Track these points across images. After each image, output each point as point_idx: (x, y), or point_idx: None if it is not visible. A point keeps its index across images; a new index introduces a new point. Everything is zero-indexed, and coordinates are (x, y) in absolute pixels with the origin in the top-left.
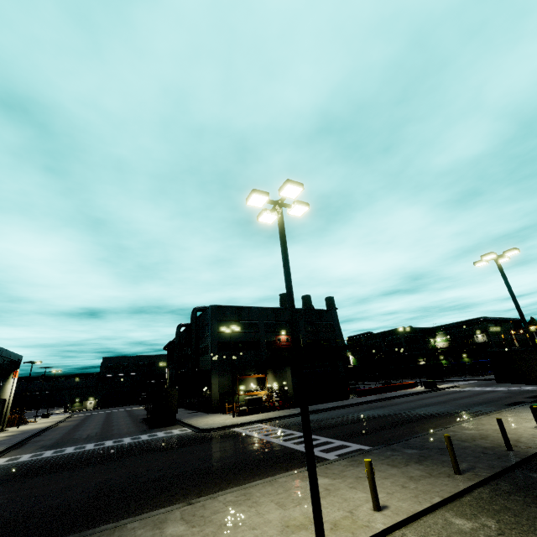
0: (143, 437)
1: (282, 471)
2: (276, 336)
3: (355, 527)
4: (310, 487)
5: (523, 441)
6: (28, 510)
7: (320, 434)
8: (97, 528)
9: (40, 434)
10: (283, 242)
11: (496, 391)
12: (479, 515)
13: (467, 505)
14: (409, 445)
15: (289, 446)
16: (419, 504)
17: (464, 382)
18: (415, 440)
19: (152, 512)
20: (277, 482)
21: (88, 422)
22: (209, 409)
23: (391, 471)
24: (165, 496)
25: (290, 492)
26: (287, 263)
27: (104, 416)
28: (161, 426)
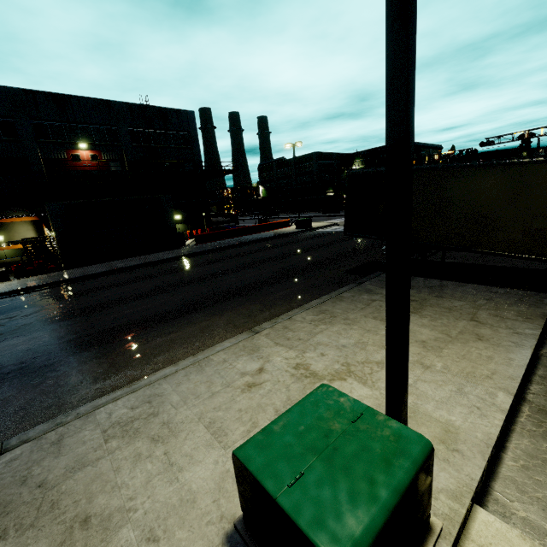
0: None
1: None
2: (67, 150)
3: None
4: None
5: None
6: None
7: None
8: None
9: None
10: None
11: None
12: None
13: None
14: None
15: None
16: None
17: None
18: None
19: None
20: None
21: None
22: None
23: None
24: None
25: None
26: None
27: None
28: None
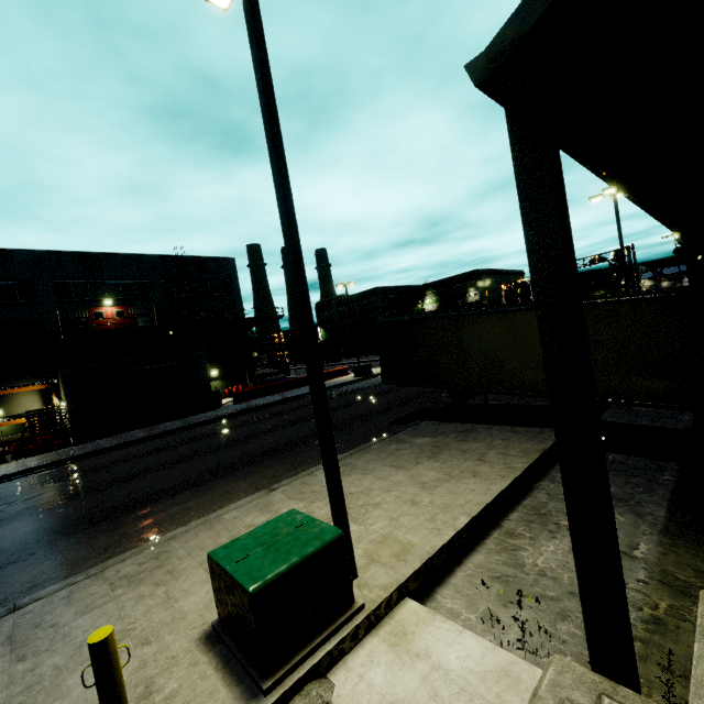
0: None
1: None
2: (90, 308)
3: None
4: None
5: None
6: None
7: None
8: None
9: None
10: None
11: None
12: None
13: None
14: None
15: None
16: None
17: None
18: None
19: None
20: None
21: None
22: None
23: None
24: None
25: None
26: None
27: None
28: None
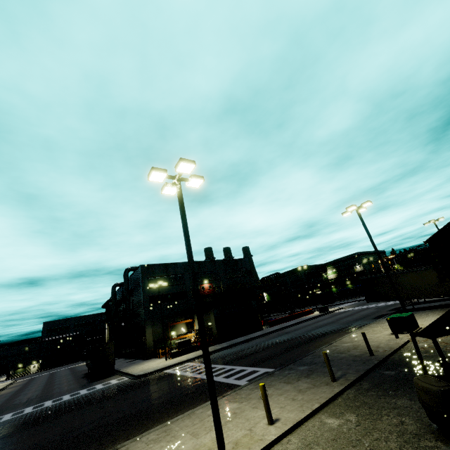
0: (82, 392)
1: (201, 402)
2: (200, 285)
3: (252, 442)
4: (213, 417)
5: (381, 346)
6: None
7: (237, 364)
8: None
9: None
10: (182, 211)
11: (369, 308)
12: (345, 413)
13: (338, 406)
14: (302, 362)
15: None
16: (303, 412)
17: (348, 303)
18: (307, 357)
19: None
20: (194, 414)
21: (30, 385)
22: (145, 355)
23: (286, 387)
24: (95, 446)
25: (204, 421)
26: (186, 228)
27: (47, 377)
28: (101, 379)
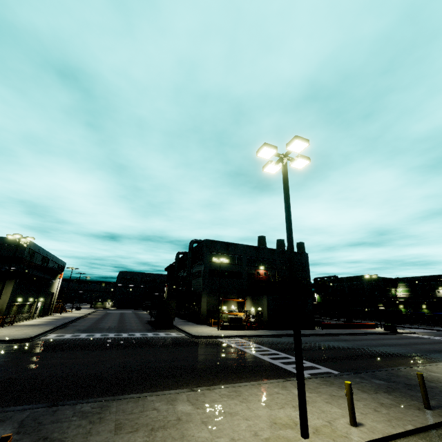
0: (149, 334)
1: (263, 378)
2: (256, 269)
3: (335, 435)
4: (299, 396)
5: None
6: (75, 373)
7: (292, 354)
8: (126, 395)
9: (76, 321)
10: (286, 189)
11: None
12: None
13: (440, 438)
14: (376, 376)
15: (267, 360)
16: (393, 428)
17: (422, 330)
18: (381, 373)
19: (164, 391)
20: (261, 387)
21: (108, 317)
22: (198, 320)
23: (362, 395)
24: (172, 381)
25: (273, 396)
26: (289, 207)
27: (119, 315)
28: (162, 328)
